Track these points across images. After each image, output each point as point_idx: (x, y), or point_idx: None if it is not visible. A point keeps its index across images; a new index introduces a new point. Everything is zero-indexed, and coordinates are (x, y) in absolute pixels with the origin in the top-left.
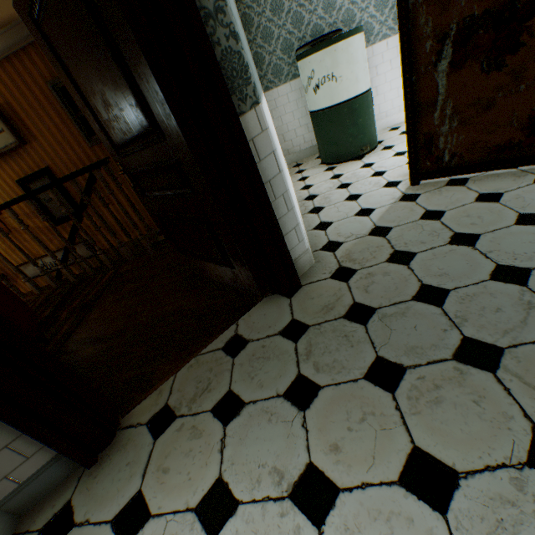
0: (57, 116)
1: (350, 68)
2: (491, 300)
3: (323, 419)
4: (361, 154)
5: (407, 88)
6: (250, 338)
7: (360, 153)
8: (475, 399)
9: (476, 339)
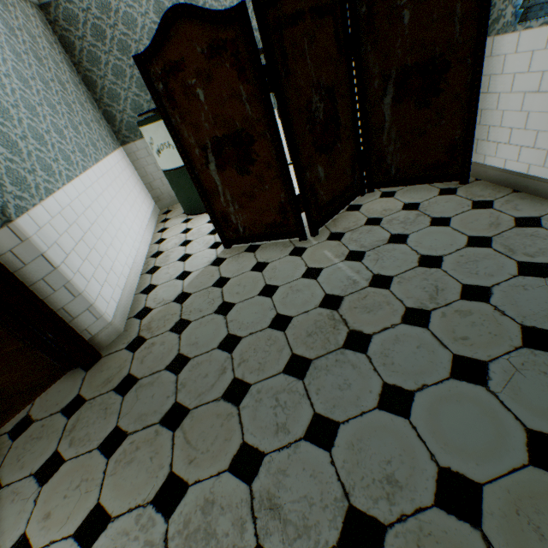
0: None
1: None
2: (208, 367)
3: (52, 491)
4: None
5: (194, 179)
6: (37, 417)
7: None
8: (153, 456)
9: (181, 403)
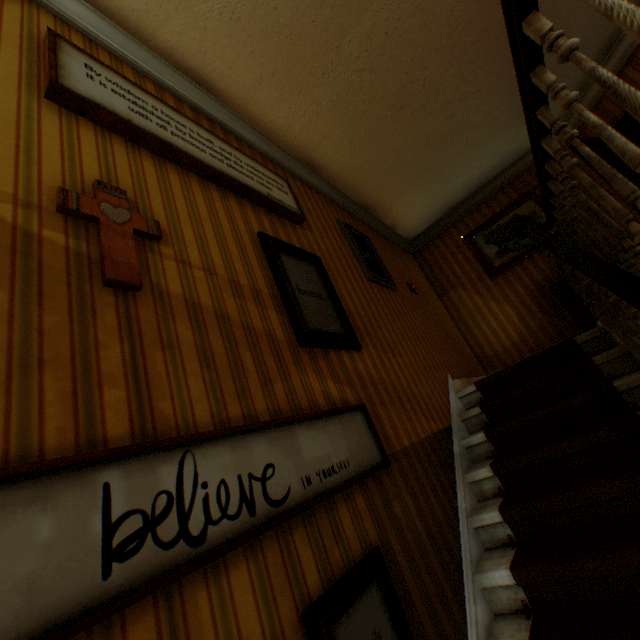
0: (338, 238)
1: None
2: None
3: None
4: None
5: None
6: None
7: None
8: None
9: None
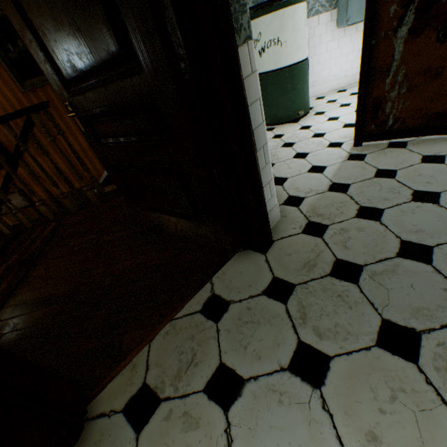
0: None
1: (294, 34)
2: None
3: (345, 398)
4: (297, 117)
5: (366, 51)
6: (230, 298)
7: (296, 116)
8: None
9: None
